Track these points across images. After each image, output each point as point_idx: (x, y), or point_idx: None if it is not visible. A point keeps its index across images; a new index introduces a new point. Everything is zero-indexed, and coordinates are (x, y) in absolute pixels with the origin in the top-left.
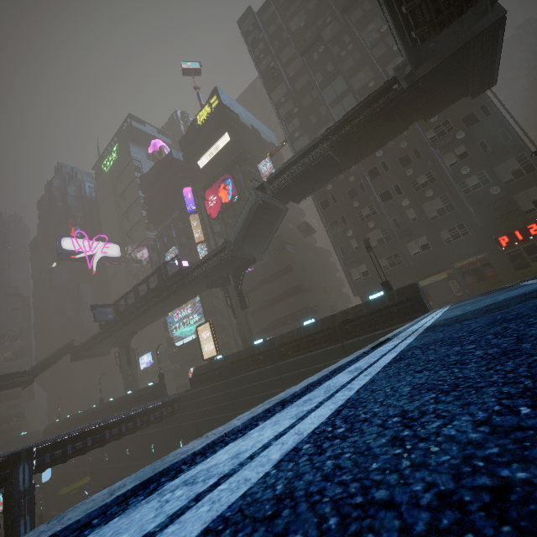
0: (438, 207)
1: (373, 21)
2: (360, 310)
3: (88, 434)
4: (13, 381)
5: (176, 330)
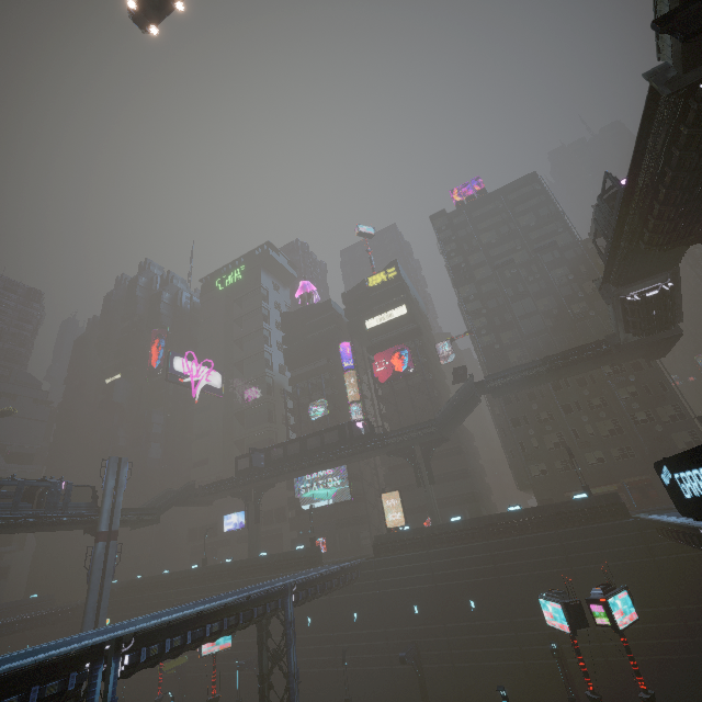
0: (610, 428)
1: (562, 267)
2: (571, 505)
3: (318, 581)
4: (142, 517)
5: (306, 490)
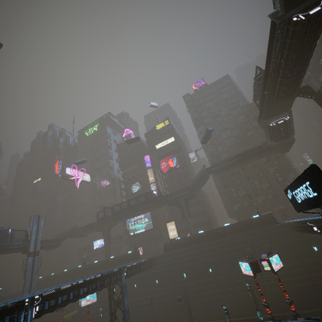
0: (267, 186)
1: (242, 116)
2: (252, 220)
3: (137, 265)
4: (51, 244)
5: (132, 225)
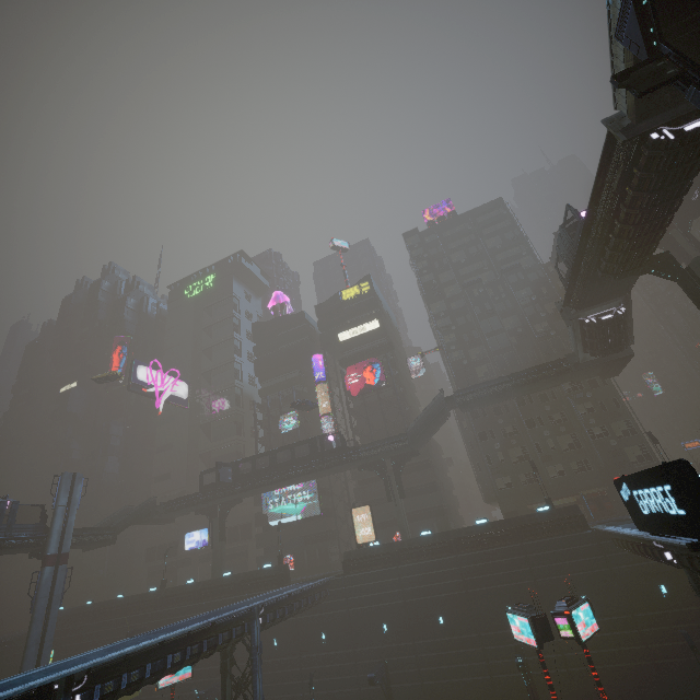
0: (569, 442)
1: (526, 288)
2: (535, 518)
3: (286, 602)
4: (96, 538)
5: (274, 505)
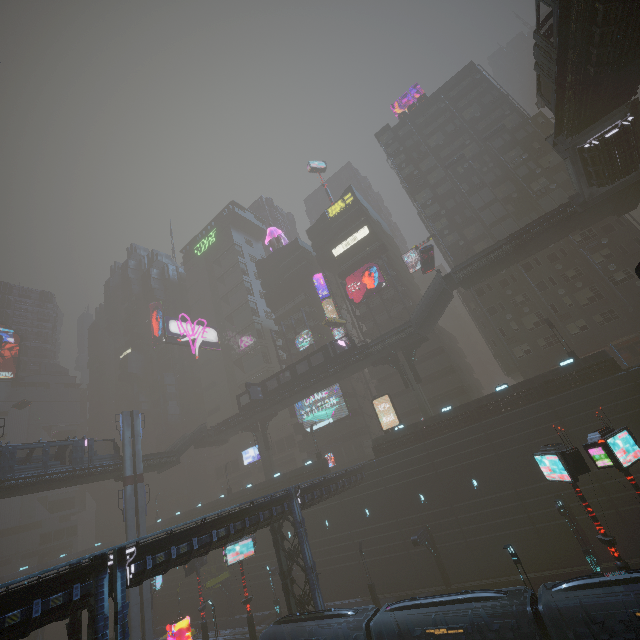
0: (588, 296)
1: (514, 149)
2: (558, 372)
3: (322, 484)
4: (163, 460)
5: (307, 414)
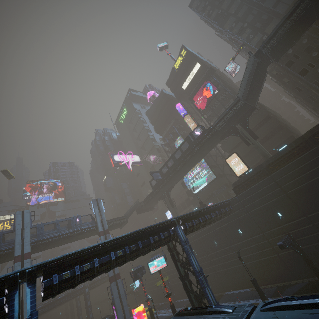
0: None
1: None
2: None
3: (198, 215)
4: (119, 221)
5: (192, 184)
